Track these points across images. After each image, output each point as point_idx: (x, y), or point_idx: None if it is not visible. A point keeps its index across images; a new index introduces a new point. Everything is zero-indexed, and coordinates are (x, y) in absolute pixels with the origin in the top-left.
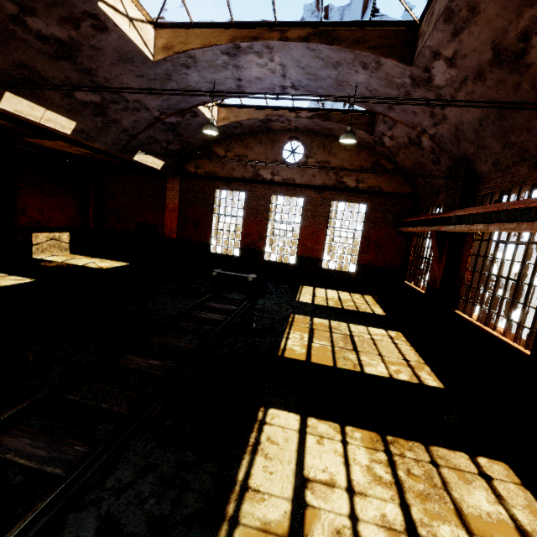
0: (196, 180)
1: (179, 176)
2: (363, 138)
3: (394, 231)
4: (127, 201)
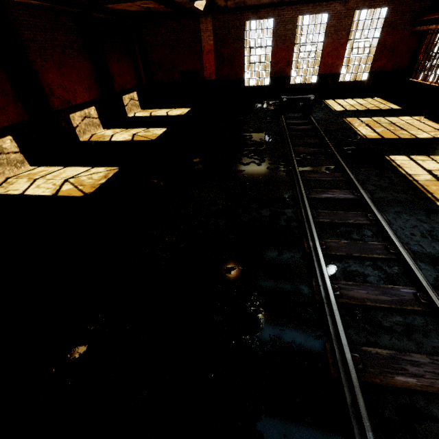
0: (227, 15)
1: (211, 14)
2: None
3: (409, 31)
4: (168, 52)
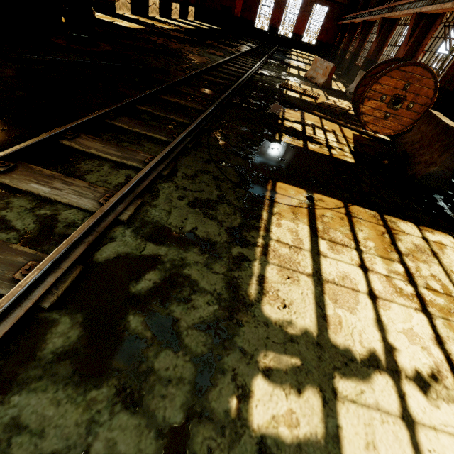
0: None
1: None
2: None
3: (335, 24)
4: None
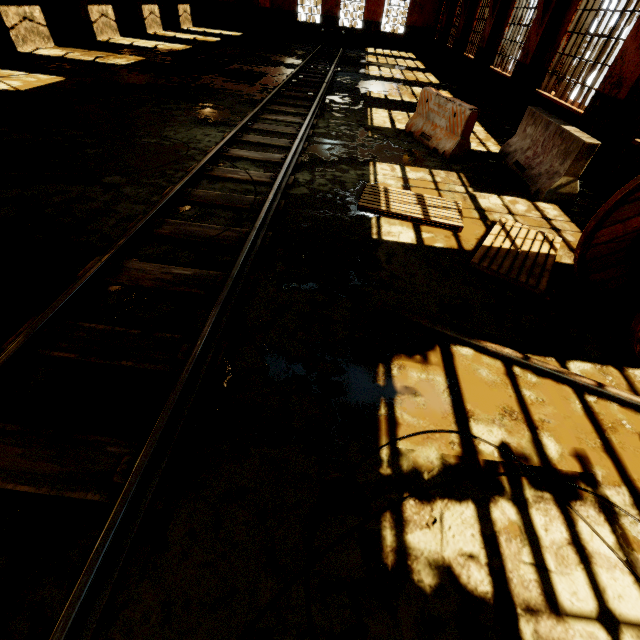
0: None
1: None
2: None
3: None
4: None
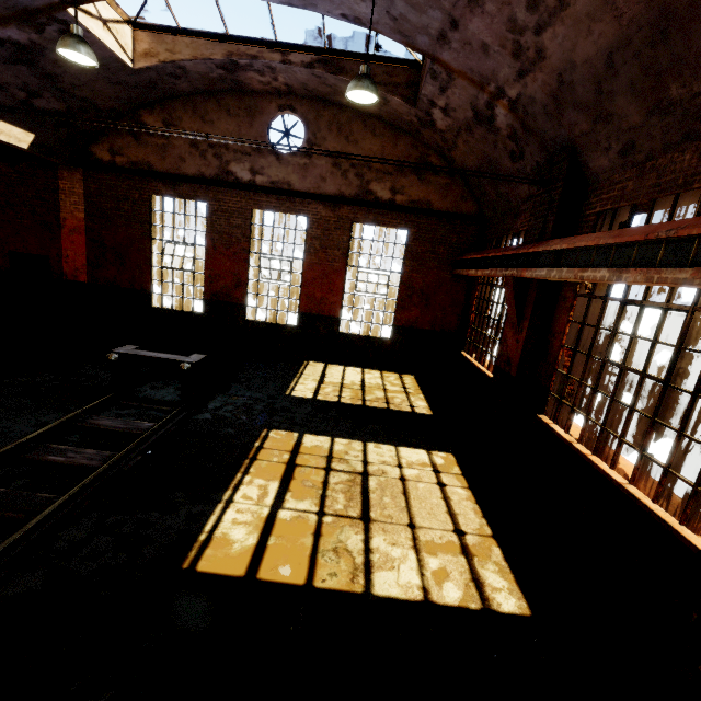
0: (115, 177)
1: (82, 168)
2: (401, 112)
3: (449, 274)
4: None
